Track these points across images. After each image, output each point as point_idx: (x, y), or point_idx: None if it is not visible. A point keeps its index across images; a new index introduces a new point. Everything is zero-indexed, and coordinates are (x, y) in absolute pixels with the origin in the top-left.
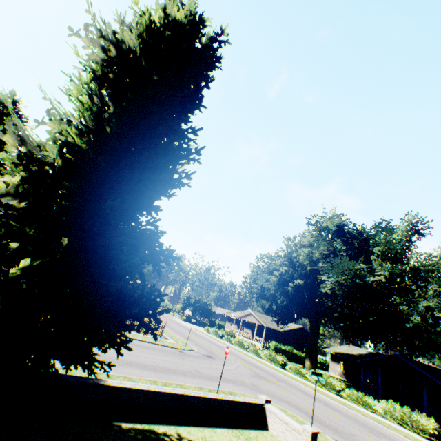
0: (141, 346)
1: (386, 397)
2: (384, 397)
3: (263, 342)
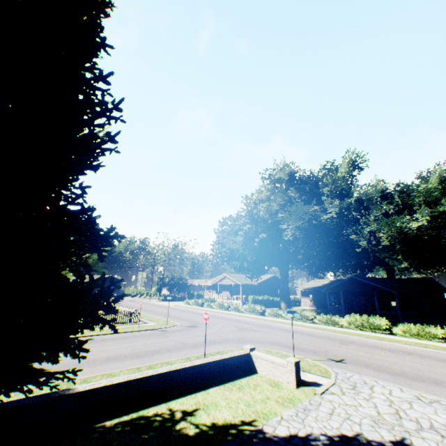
0: (119, 339)
1: (348, 312)
2: (346, 313)
3: (242, 299)
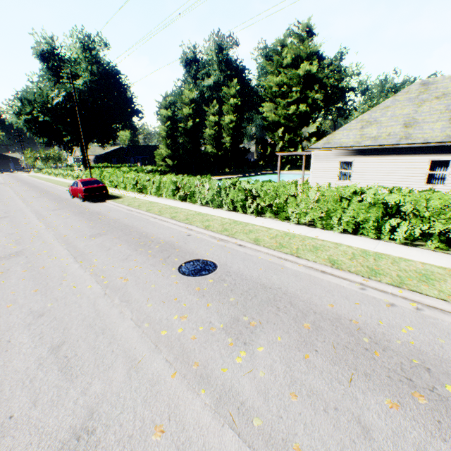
0: None
1: None
2: None
3: None
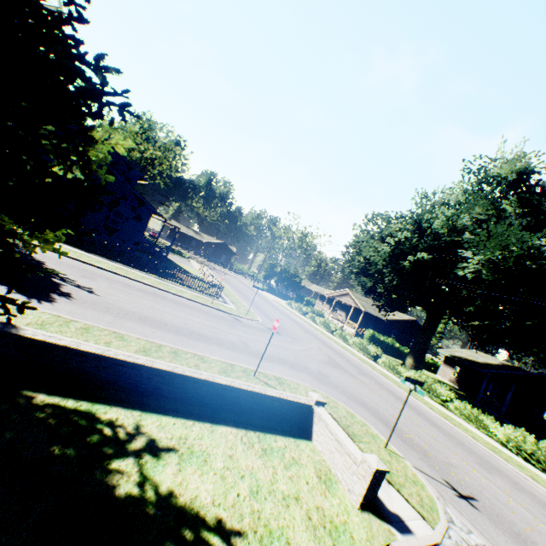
0: (180, 304)
1: (509, 417)
2: (506, 417)
3: (358, 329)
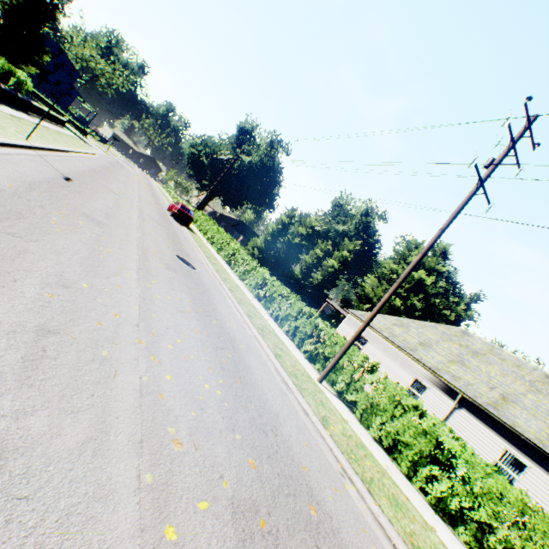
0: None
1: None
2: None
3: None
